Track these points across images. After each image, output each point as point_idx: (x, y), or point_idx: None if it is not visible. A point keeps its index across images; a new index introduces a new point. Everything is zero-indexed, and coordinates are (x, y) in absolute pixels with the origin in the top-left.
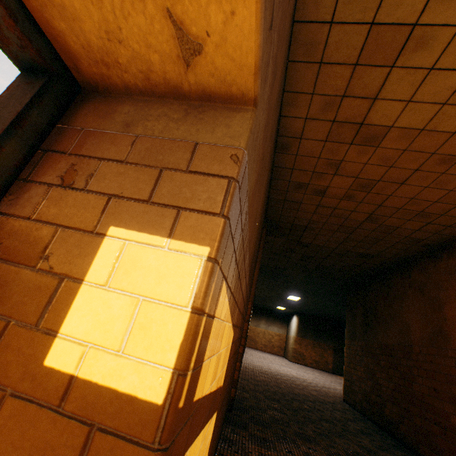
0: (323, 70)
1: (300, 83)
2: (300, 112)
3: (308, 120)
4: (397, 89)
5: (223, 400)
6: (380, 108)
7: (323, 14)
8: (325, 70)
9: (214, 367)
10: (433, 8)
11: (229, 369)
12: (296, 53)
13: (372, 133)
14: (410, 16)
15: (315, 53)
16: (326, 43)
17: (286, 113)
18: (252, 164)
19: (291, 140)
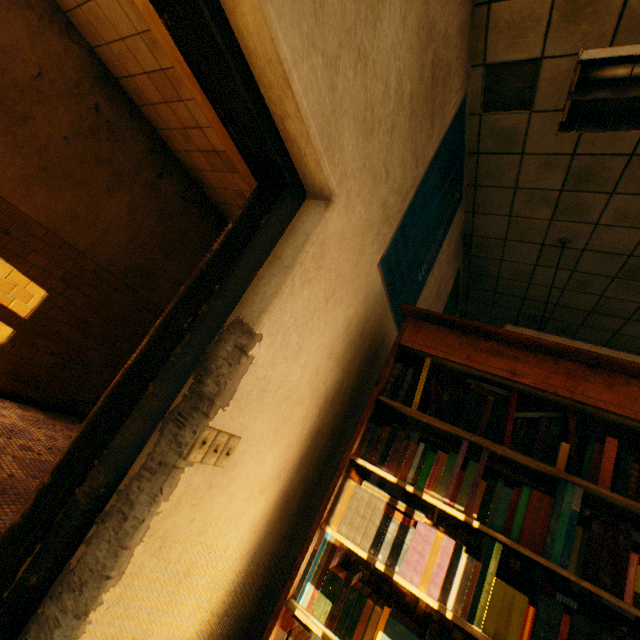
0: (158, 110)
1: (157, 121)
2: (178, 146)
3: (189, 153)
4: (202, 118)
5: (63, 356)
6: (211, 136)
7: (123, 72)
8: (158, 109)
9: None
10: (159, 58)
11: (77, 339)
12: (136, 100)
13: (230, 160)
14: (156, 65)
15: (143, 98)
16: (141, 90)
17: (173, 148)
18: None
19: (198, 173)
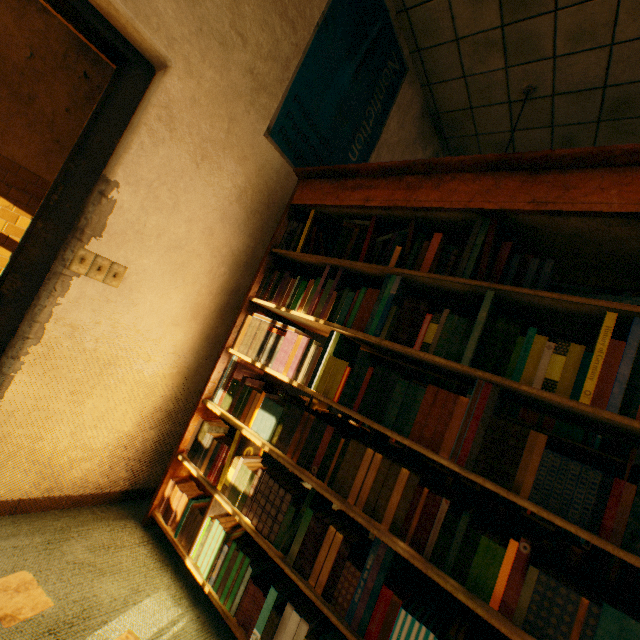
0: None
1: None
2: None
3: None
4: None
5: None
6: None
7: None
8: None
9: (7, 227)
10: None
11: None
12: None
13: None
14: None
15: None
16: None
17: None
18: (1, 144)
19: None
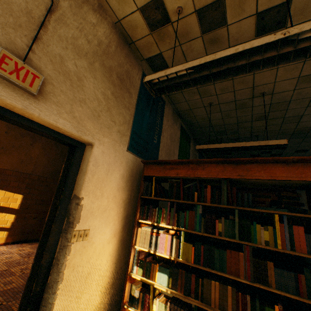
0: None
1: None
2: None
3: None
4: None
5: (39, 217)
6: None
7: None
8: None
9: None
10: None
11: (42, 209)
12: None
13: None
14: None
15: None
16: None
17: None
18: None
19: None
